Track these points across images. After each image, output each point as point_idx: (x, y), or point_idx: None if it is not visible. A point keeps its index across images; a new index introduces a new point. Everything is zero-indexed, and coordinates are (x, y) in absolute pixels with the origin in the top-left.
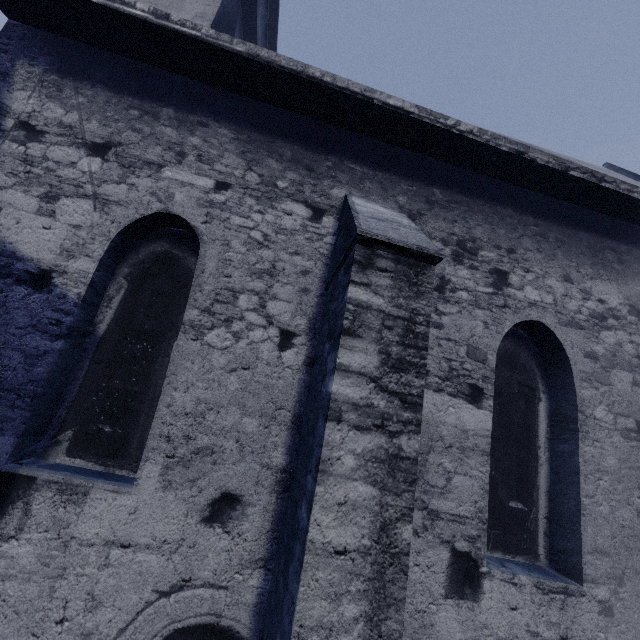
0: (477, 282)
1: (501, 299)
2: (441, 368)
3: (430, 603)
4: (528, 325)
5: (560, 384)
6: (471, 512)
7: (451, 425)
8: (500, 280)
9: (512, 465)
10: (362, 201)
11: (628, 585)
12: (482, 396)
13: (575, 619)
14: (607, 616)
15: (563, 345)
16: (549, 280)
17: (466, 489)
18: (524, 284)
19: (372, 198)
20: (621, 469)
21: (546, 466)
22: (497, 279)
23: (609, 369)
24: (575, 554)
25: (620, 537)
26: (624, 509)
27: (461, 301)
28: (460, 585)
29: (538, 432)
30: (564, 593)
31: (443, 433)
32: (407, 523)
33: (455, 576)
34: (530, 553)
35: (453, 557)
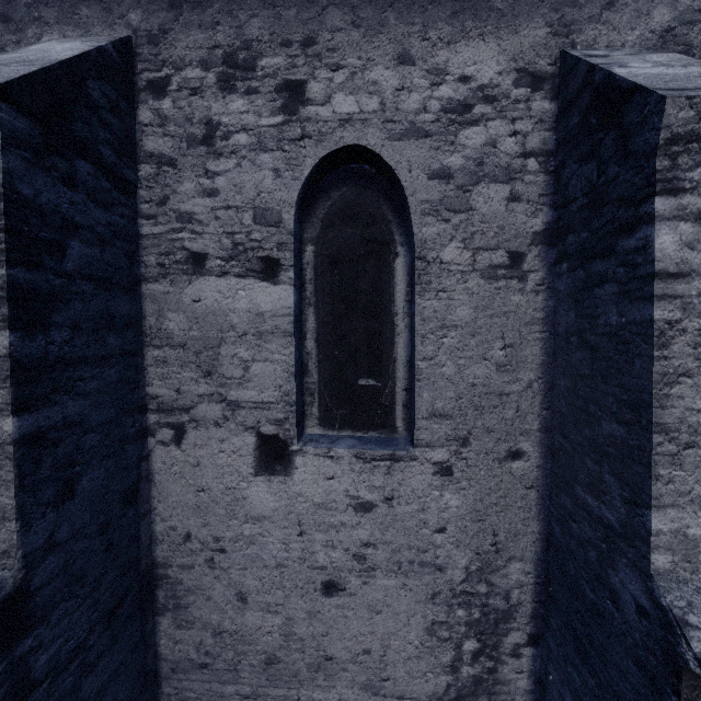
0: (259, 113)
1: (297, 128)
2: (222, 247)
3: (240, 481)
4: (361, 155)
5: (409, 228)
6: (276, 397)
7: (243, 311)
8: (293, 98)
9: (360, 341)
10: (53, 43)
11: (475, 444)
12: (279, 269)
13: (404, 482)
14: (444, 476)
15: (395, 170)
16: (373, 72)
17: (268, 375)
18: (332, 92)
19: (94, 32)
20: (478, 320)
21: (406, 334)
22: (289, 98)
23: (470, 187)
24: (413, 422)
25: (469, 397)
26: (478, 366)
27: (239, 149)
28: (270, 464)
29: (394, 296)
30: (391, 460)
31: (234, 322)
32: (7, 417)
33: (264, 457)
34: (386, 427)
35: (260, 441)
